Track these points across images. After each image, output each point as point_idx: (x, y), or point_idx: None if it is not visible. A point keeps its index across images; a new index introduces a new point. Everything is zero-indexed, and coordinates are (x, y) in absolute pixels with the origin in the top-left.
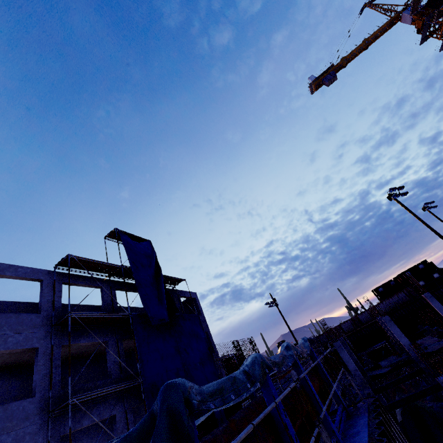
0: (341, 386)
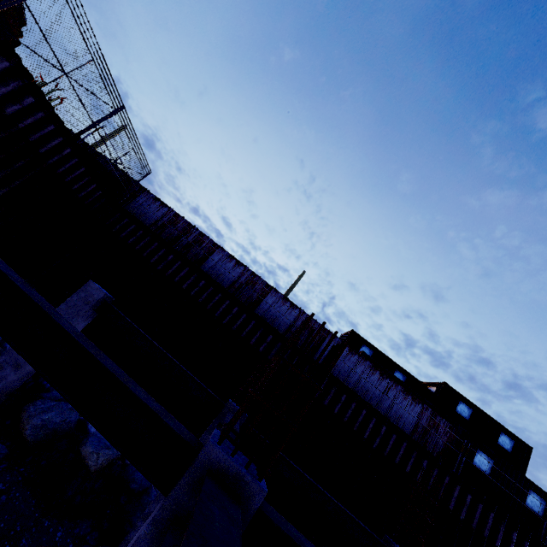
0: None
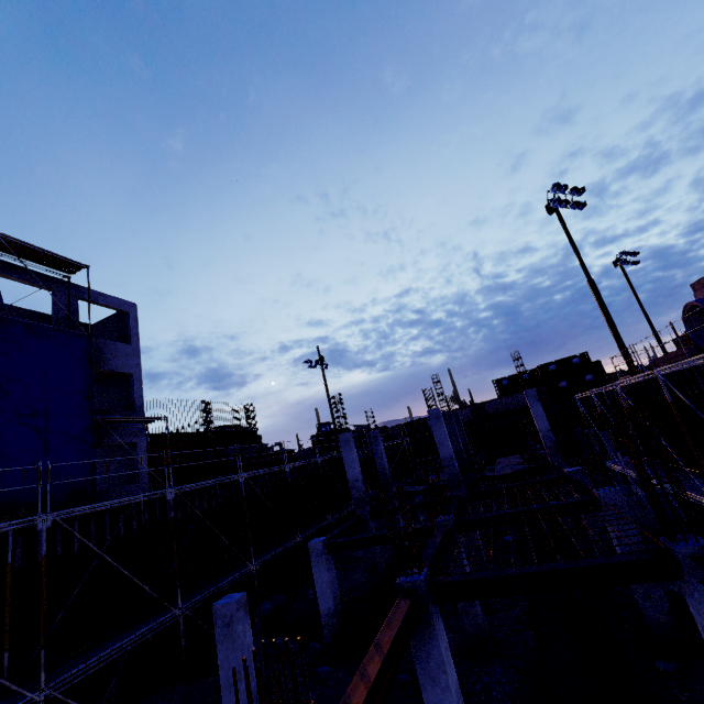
0: (370, 497)
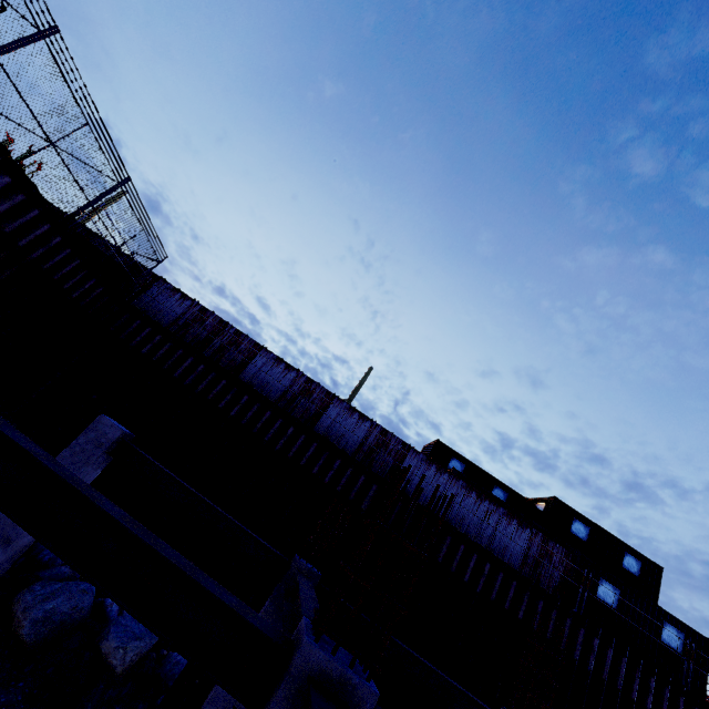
0: None
